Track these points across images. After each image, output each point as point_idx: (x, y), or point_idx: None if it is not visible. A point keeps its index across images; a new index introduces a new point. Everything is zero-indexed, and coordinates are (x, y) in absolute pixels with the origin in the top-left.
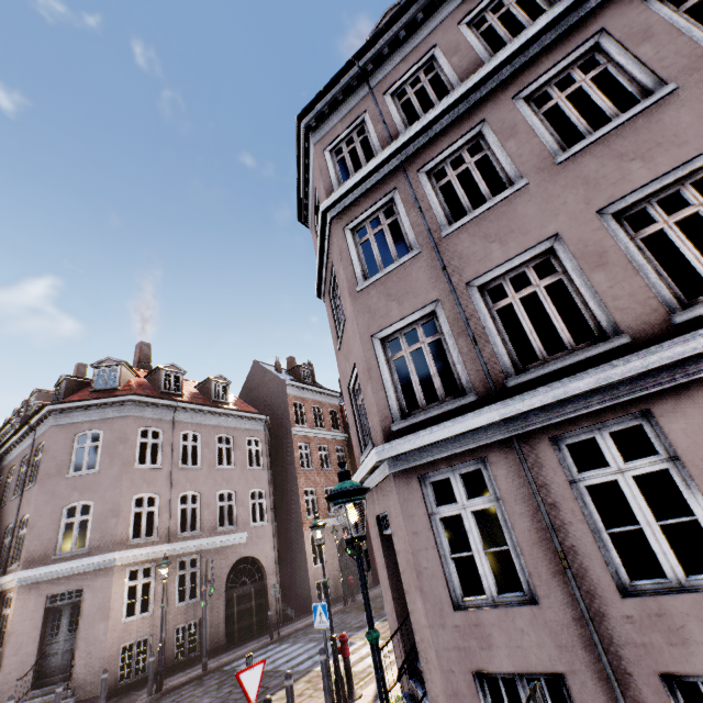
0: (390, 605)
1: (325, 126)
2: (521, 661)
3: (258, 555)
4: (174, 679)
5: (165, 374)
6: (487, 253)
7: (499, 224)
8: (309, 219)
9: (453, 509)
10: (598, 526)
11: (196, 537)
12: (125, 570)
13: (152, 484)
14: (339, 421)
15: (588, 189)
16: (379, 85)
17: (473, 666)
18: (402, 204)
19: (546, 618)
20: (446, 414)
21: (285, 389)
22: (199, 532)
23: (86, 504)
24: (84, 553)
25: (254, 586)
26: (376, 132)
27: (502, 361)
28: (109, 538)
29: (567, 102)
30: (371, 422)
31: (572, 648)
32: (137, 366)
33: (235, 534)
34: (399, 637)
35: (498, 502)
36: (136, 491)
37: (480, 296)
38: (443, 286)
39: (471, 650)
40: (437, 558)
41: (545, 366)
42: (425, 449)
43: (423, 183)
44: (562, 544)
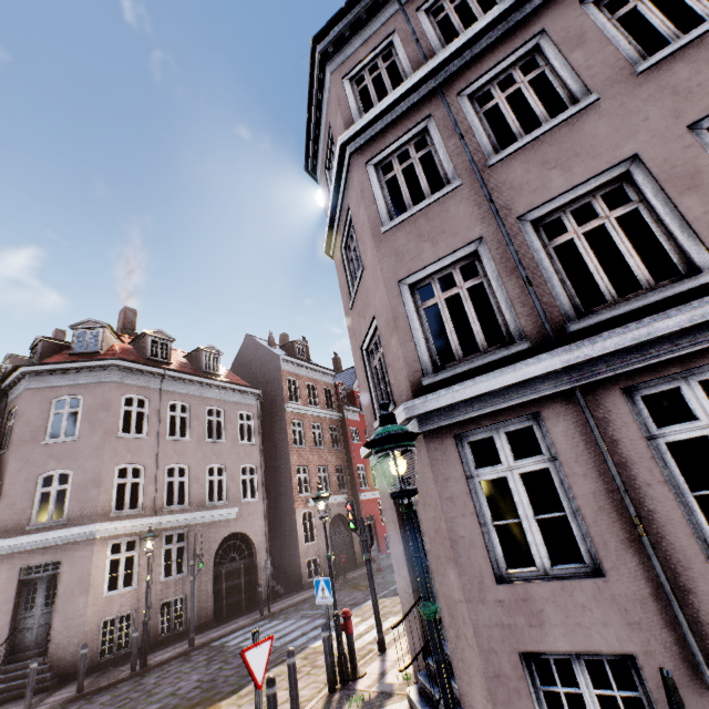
0: (404, 580)
1: (345, 51)
2: (581, 641)
3: (248, 531)
4: (159, 655)
5: (152, 340)
6: (544, 181)
7: (560, 148)
8: (318, 168)
9: (496, 471)
10: (681, 488)
11: (183, 511)
12: (107, 543)
13: (136, 455)
14: (334, 400)
15: (677, 100)
16: (411, 0)
17: (521, 645)
18: (438, 133)
19: (614, 593)
20: (490, 365)
21: (278, 364)
22: (187, 506)
23: (64, 477)
24: (61, 524)
25: (243, 562)
26: (407, 53)
27: (561, 304)
28: (89, 509)
29: (649, 4)
30: (394, 379)
31: (647, 626)
32: (121, 332)
33: (225, 509)
34: (415, 614)
35: (553, 463)
36: (120, 461)
37: (534, 231)
38: (488, 221)
39: (518, 628)
40: (477, 526)
41: (618, 306)
42: (464, 405)
43: (464, 108)
44: (637, 508)
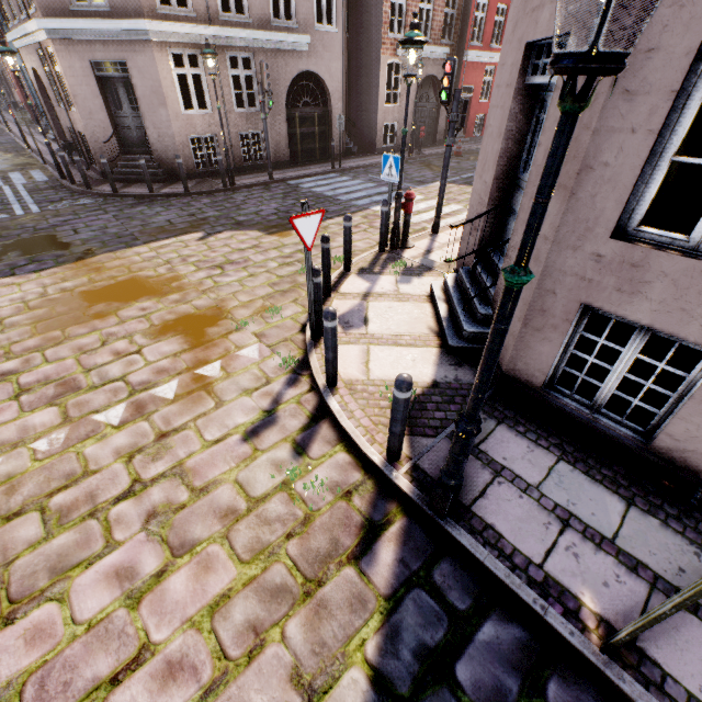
0: (484, 186)
1: None
2: (668, 323)
3: (323, 74)
4: (244, 179)
5: None
6: None
7: None
8: None
9: None
10: None
11: (244, 26)
12: (166, 52)
13: None
14: None
15: None
16: None
17: (589, 300)
18: None
19: None
20: None
21: None
22: (247, 19)
23: None
24: (106, 11)
25: (317, 111)
26: None
27: None
28: None
29: None
30: None
31: None
32: None
33: (294, 35)
34: (480, 222)
35: None
36: None
37: None
38: None
39: (599, 287)
40: (643, 155)
41: None
42: None
43: None
44: None
